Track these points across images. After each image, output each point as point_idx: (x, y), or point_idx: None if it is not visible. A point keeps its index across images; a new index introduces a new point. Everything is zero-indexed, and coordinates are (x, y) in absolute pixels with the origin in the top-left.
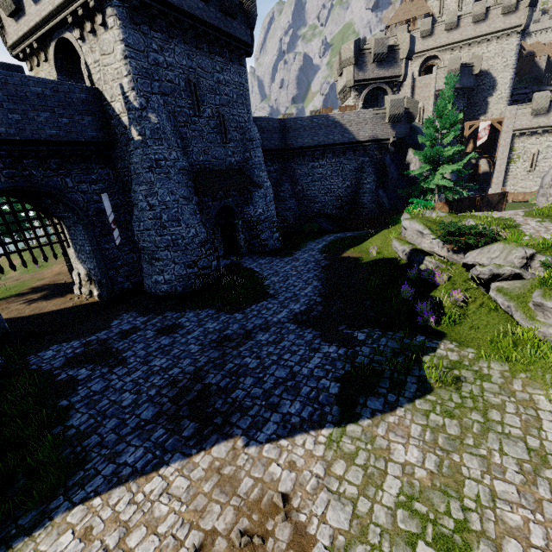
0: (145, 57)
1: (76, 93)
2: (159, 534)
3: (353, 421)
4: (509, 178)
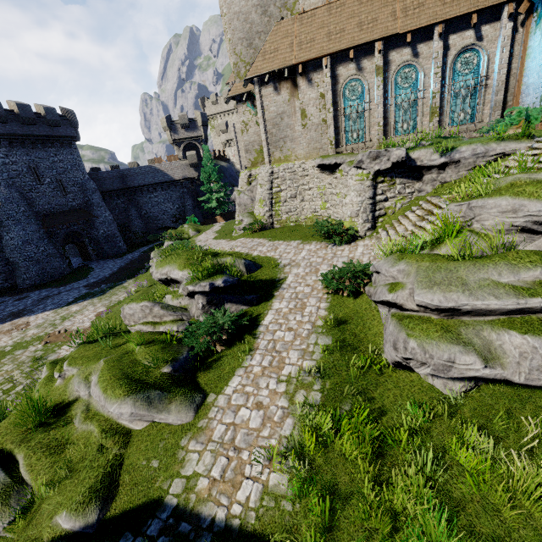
0: None
1: None
2: None
3: (68, 306)
4: None
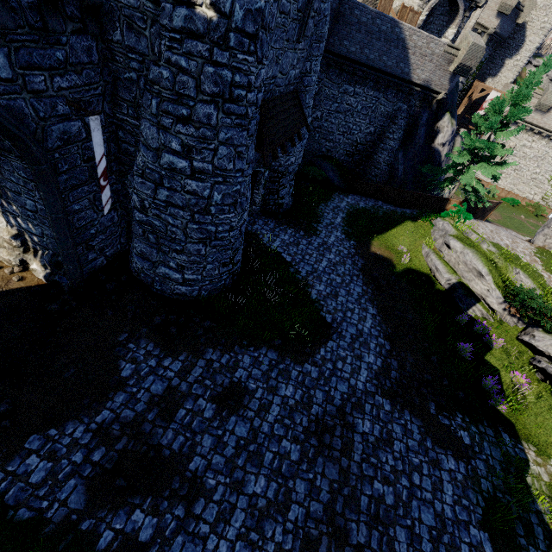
0: None
1: None
2: None
3: None
4: None
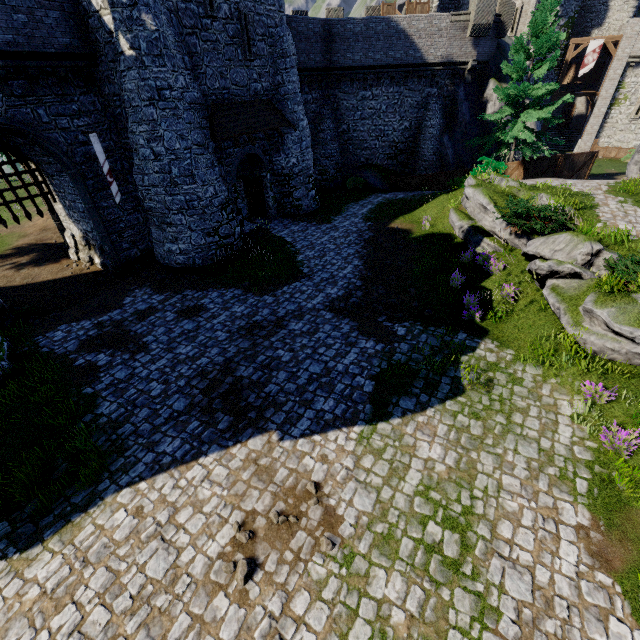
0: None
1: None
2: (205, 513)
3: (384, 419)
4: (606, 126)
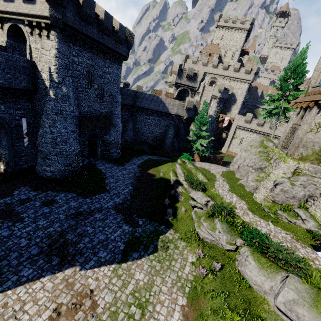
0: (67, 58)
1: (20, 62)
2: (38, 304)
3: (125, 262)
4: (231, 145)
